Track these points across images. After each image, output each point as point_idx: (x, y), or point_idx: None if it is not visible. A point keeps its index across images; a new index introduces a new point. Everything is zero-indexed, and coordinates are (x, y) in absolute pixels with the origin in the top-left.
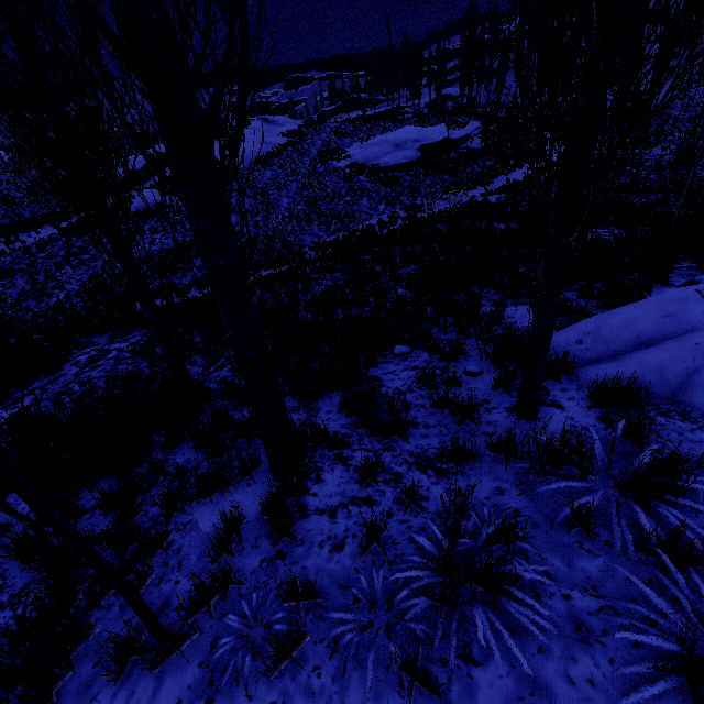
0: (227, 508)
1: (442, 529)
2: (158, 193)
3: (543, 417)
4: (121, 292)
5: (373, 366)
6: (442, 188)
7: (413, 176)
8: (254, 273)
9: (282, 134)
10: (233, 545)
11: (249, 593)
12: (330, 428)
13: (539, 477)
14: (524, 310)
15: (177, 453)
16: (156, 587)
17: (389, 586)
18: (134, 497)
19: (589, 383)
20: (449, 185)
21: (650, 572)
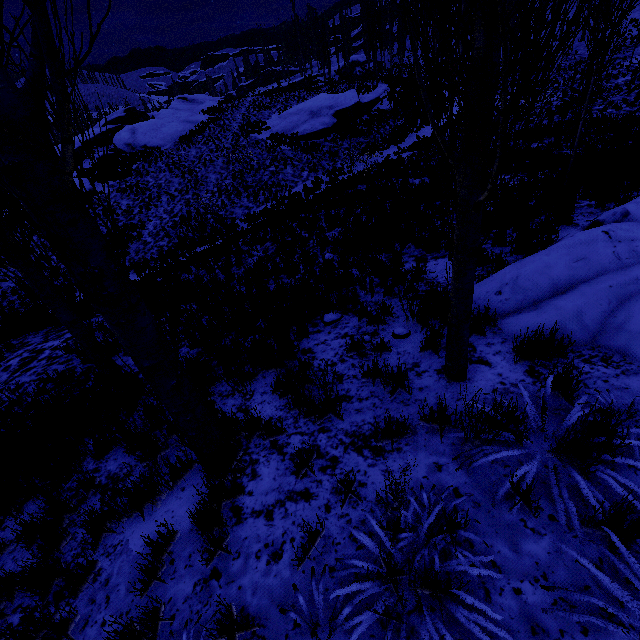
0: (159, 521)
1: (382, 525)
2: (86, 181)
3: (473, 376)
4: (59, 284)
5: (305, 338)
6: (359, 150)
7: (331, 141)
8: (190, 250)
9: (202, 112)
10: (165, 567)
11: (181, 628)
12: (265, 412)
13: (475, 448)
14: (444, 264)
15: (109, 459)
16: (80, 634)
17: (332, 600)
18: (60, 521)
19: (512, 334)
20: (365, 147)
21: (599, 549)
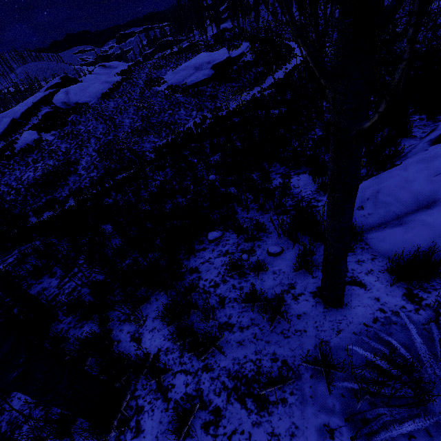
0: None
1: None
2: (34, 132)
3: (349, 301)
4: (17, 212)
5: (193, 256)
6: (232, 92)
7: (211, 87)
8: (113, 178)
9: (117, 74)
10: None
11: None
12: (154, 342)
13: (370, 410)
14: (305, 179)
15: (14, 398)
16: None
17: None
18: None
19: (380, 250)
20: (236, 89)
21: None
